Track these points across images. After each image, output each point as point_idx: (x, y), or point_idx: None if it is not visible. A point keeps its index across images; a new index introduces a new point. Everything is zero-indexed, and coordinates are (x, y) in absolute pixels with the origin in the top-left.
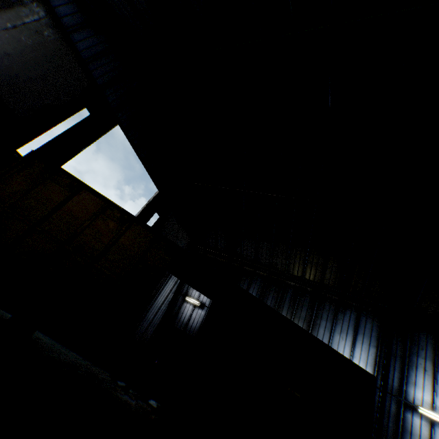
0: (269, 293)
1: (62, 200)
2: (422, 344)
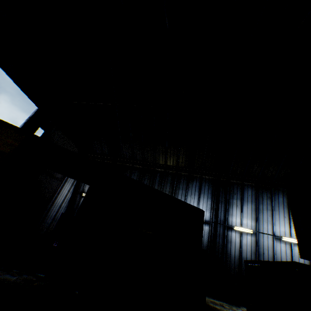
0: (144, 179)
1: None
2: (235, 191)
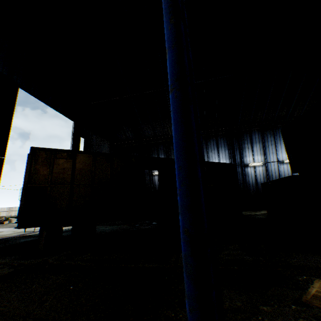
0: (170, 150)
1: (71, 166)
2: (245, 138)
